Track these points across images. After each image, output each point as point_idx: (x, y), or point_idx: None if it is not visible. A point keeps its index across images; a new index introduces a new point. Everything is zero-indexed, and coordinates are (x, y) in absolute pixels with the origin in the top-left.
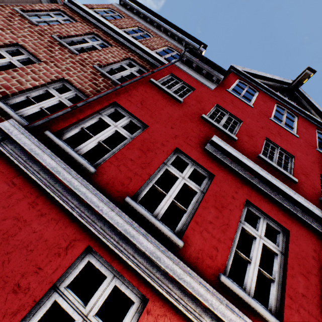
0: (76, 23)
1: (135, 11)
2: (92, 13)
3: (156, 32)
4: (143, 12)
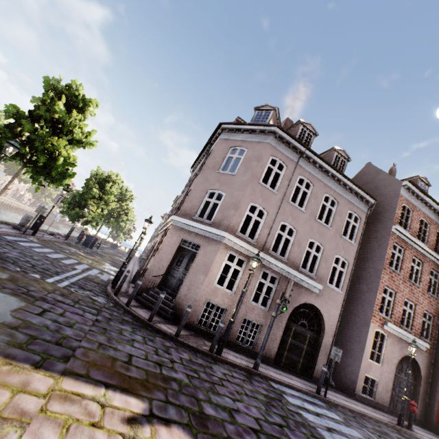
0: (405, 252)
1: (415, 194)
2: (411, 238)
3: (429, 216)
4: (421, 195)
